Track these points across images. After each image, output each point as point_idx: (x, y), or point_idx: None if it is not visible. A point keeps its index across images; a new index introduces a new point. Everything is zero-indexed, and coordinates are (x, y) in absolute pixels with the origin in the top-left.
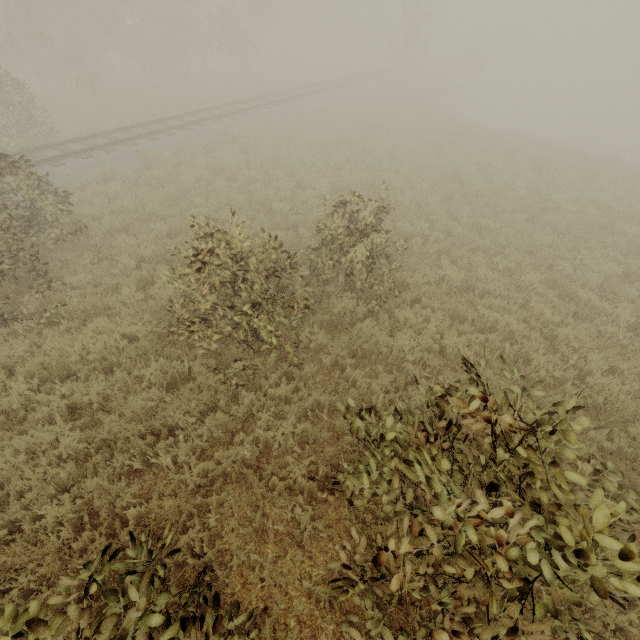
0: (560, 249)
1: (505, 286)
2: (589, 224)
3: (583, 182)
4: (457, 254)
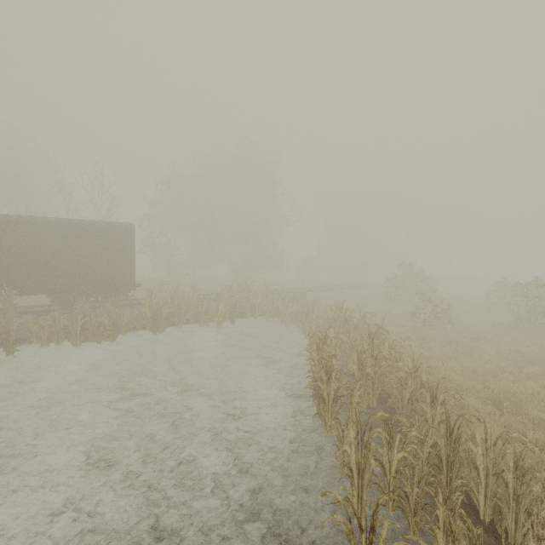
0: None
1: None
2: None
3: None
4: None
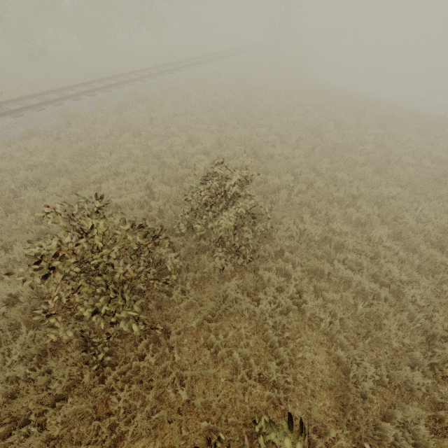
0: (403, 200)
1: (357, 240)
2: (426, 177)
3: (418, 137)
4: (316, 206)
